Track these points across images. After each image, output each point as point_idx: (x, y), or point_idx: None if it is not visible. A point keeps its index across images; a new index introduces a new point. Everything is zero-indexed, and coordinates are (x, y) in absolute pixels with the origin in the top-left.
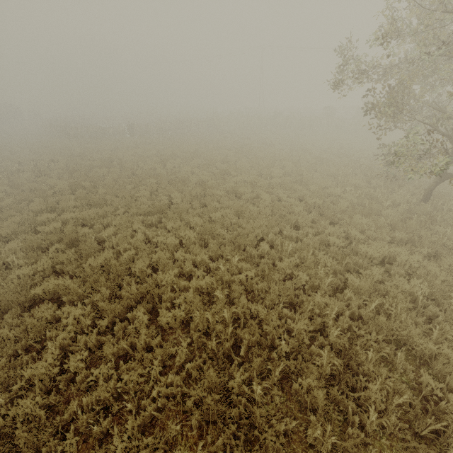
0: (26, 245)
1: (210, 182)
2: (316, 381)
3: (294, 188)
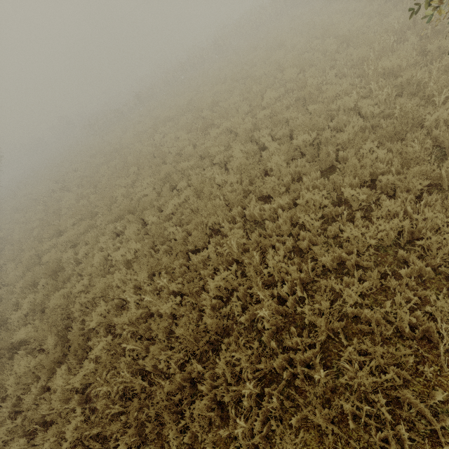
0: (23, 285)
1: (185, 149)
2: None
3: (284, 120)
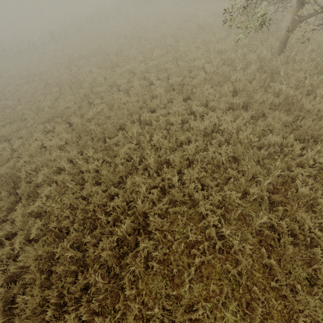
0: None
1: (98, 79)
2: (107, 245)
3: (165, 69)
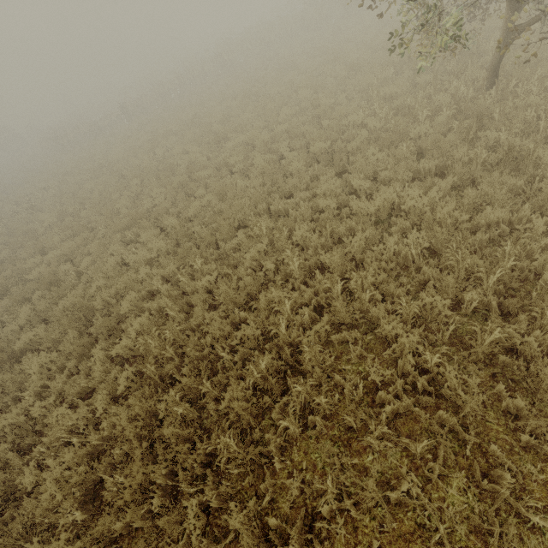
0: (11, 300)
1: (199, 160)
2: (238, 393)
3: (301, 133)
